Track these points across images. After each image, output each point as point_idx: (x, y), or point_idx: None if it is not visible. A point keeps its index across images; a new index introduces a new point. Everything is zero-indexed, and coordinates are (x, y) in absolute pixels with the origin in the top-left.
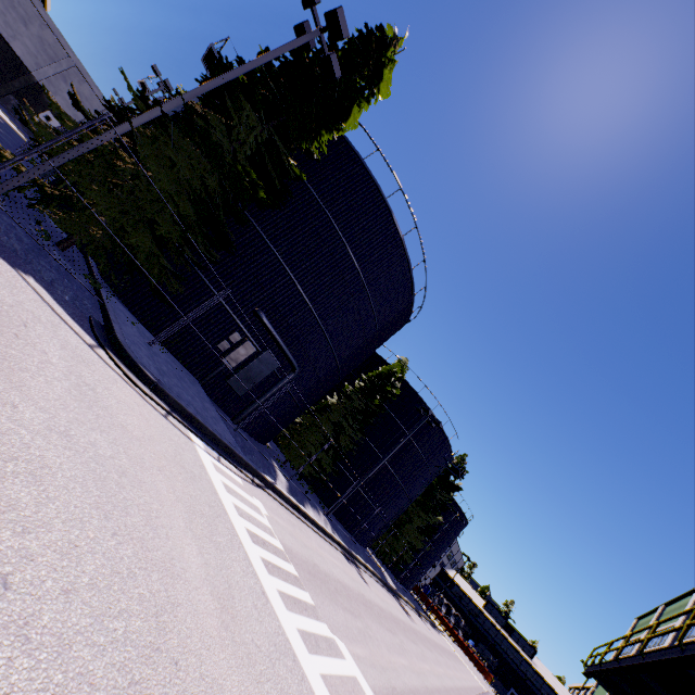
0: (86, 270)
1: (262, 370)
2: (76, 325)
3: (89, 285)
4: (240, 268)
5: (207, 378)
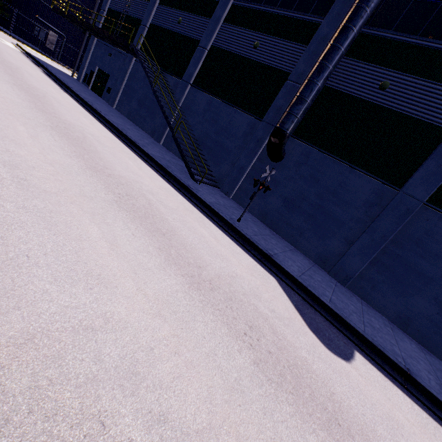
0: None
1: (54, 40)
2: None
3: None
4: (22, 2)
5: (39, 46)
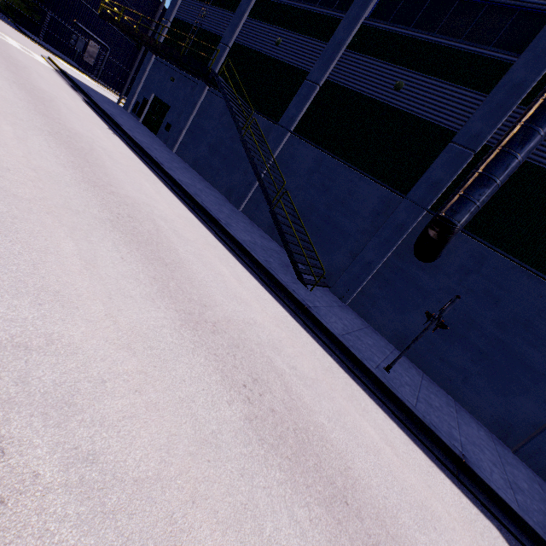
0: (9, 20)
1: (94, 52)
2: (11, 28)
3: (12, 23)
4: (58, 2)
5: (75, 59)
